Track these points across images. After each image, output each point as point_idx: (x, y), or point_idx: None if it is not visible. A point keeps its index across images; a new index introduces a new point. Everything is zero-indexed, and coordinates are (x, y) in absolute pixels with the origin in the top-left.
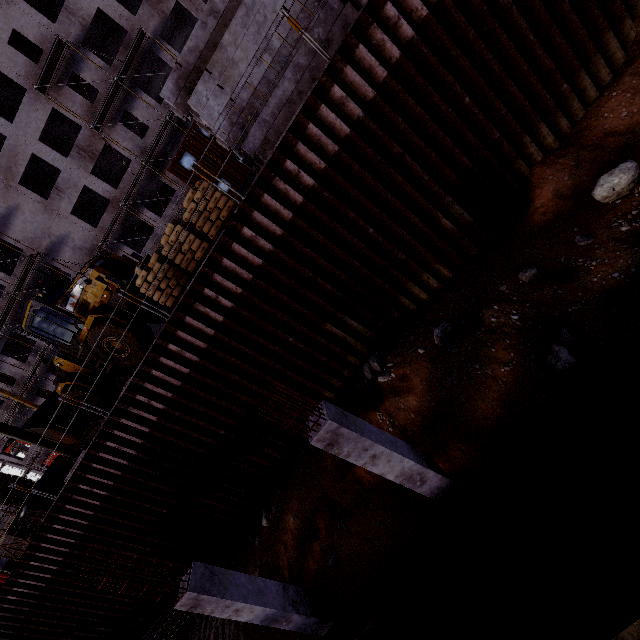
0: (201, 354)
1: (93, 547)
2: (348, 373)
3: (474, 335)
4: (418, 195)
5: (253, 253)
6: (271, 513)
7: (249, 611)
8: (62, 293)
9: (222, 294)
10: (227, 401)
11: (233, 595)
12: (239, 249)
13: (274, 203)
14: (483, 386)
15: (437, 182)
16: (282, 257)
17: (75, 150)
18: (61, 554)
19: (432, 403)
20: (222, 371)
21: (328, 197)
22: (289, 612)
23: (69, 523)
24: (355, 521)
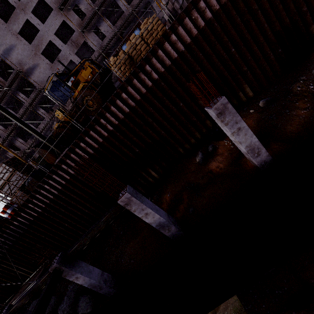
0: (136, 103)
1: (60, 204)
2: (205, 130)
3: (286, 98)
4: (260, 34)
5: (174, 50)
6: (153, 199)
7: (152, 216)
8: (68, 74)
9: (154, 70)
10: (143, 133)
11: (146, 205)
12: (168, 46)
13: (190, 23)
14: (290, 119)
15: (270, 29)
16: (187, 55)
17: (70, 41)
18: (44, 203)
19: (259, 130)
20: (144, 115)
21: (216, 26)
22: (171, 224)
23: (52, 186)
24: (207, 190)
